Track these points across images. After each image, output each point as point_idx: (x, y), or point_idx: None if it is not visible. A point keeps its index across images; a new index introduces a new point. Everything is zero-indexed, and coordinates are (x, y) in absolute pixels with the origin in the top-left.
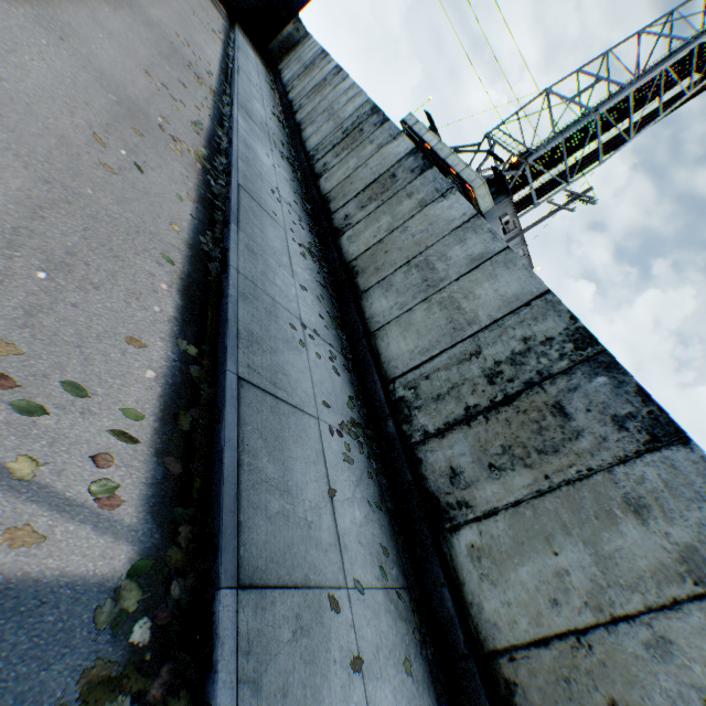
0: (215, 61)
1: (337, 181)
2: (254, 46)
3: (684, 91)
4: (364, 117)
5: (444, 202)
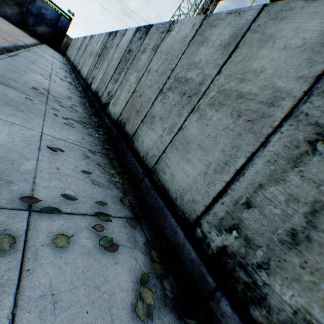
0: (29, 43)
1: (77, 60)
2: (55, 50)
3: (208, 8)
4: (82, 41)
5: (94, 39)
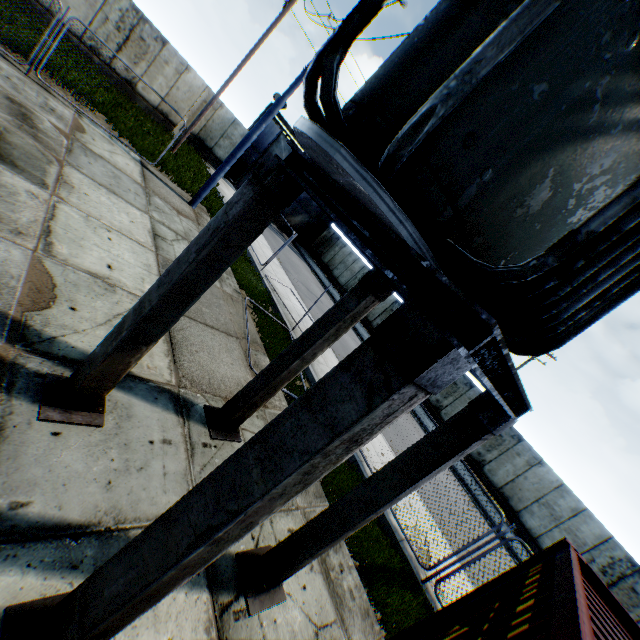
0: None
1: None
2: (302, 246)
3: None
4: None
5: (541, 468)
